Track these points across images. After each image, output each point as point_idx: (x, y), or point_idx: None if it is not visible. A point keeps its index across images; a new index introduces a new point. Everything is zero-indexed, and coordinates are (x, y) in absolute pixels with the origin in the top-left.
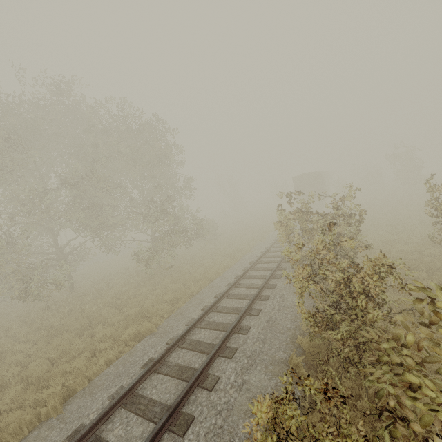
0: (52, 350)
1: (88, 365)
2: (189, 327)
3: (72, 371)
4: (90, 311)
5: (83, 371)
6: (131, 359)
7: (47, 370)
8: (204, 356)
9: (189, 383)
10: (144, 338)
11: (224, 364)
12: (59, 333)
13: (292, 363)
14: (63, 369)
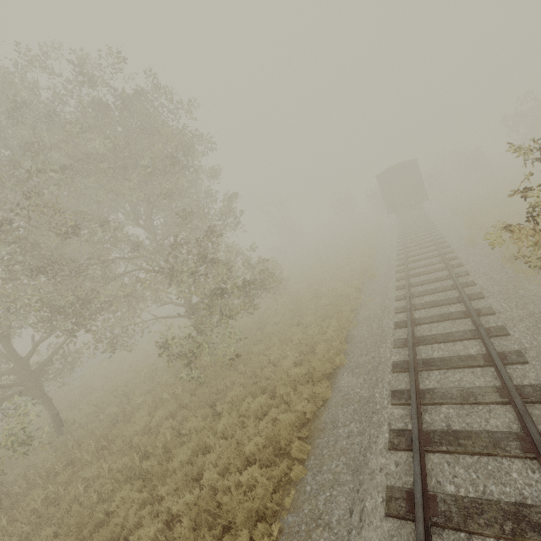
0: None
1: None
2: None
3: None
4: (87, 502)
5: None
6: None
7: None
8: None
9: None
10: None
11: None
12: None
13: None
14: None
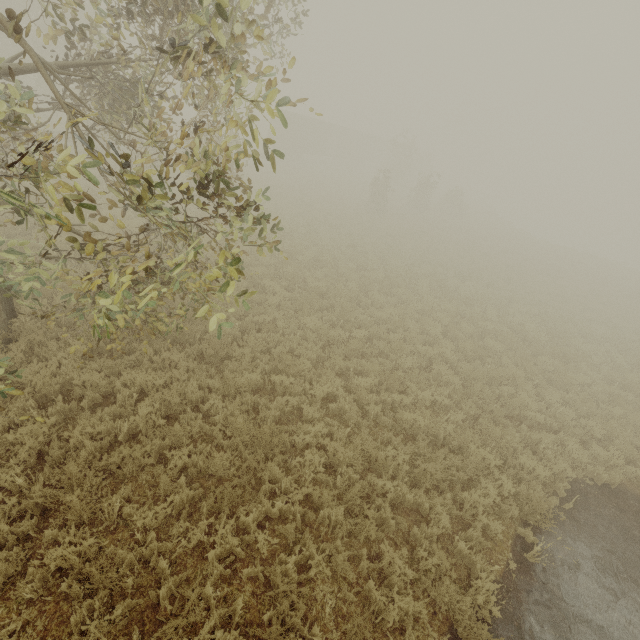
0: None
1: None
2: None
3: None
4: None
5: None
6: None
7: None
8: None
9: None
10: None
11: None
12: None
13: None
14: None
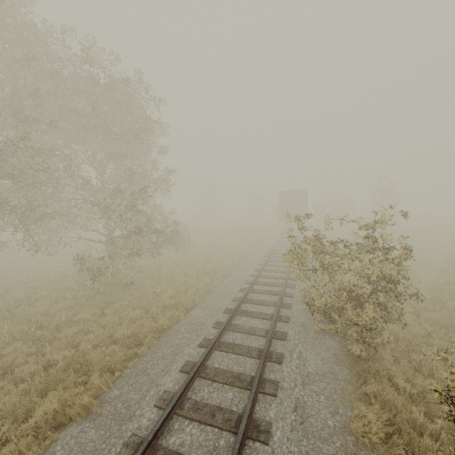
0: None
1: None
2: (163, 417)
3: None
4: None
5: None
6: None
7: None
8: None
9: None
10: (73, 428)
11: None
12: None
13: None
14: None
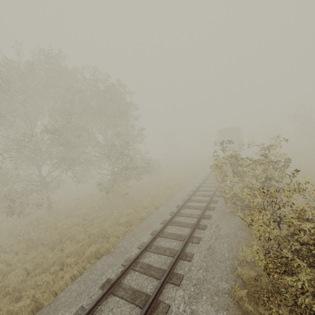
0: (29, 262)
1: (56, 280)
2: (141, 250)
3: (42, 284)
4: (62, 228)
5: (51, 284)
6: (91, 277)
7: (23, 280)
8: (154, 281)
9: (143, 312)
10: (103, 257)
11: (172, 291)
12: (36, 246)
13: (237, 297)
14: (35, 281)
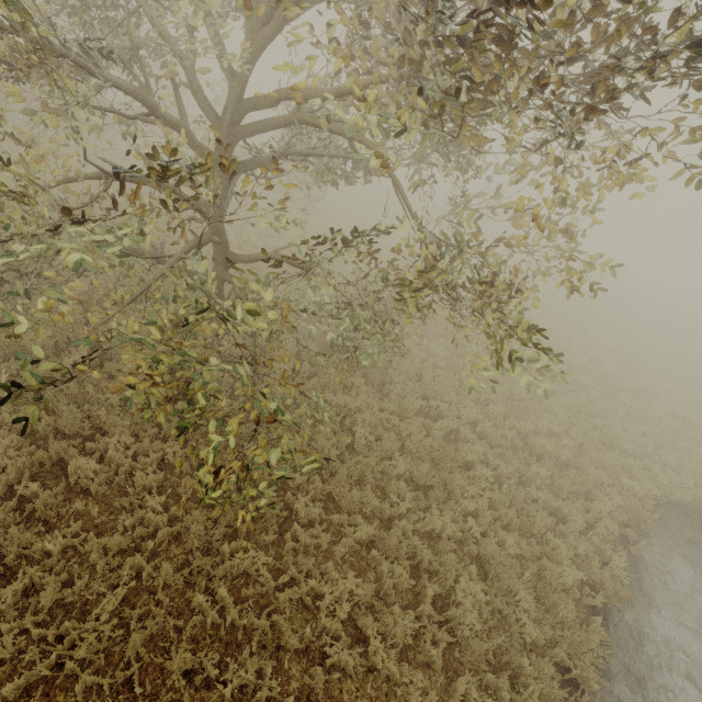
0: None
1: None
2: None
3: None
4: None
5: None
6: None
7: None
8: None
9: None
10: None
11: None
12: None
13: None
14: None
